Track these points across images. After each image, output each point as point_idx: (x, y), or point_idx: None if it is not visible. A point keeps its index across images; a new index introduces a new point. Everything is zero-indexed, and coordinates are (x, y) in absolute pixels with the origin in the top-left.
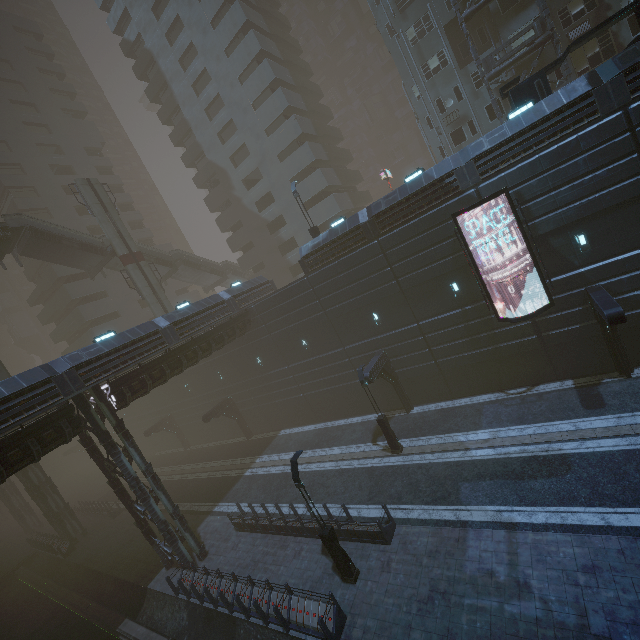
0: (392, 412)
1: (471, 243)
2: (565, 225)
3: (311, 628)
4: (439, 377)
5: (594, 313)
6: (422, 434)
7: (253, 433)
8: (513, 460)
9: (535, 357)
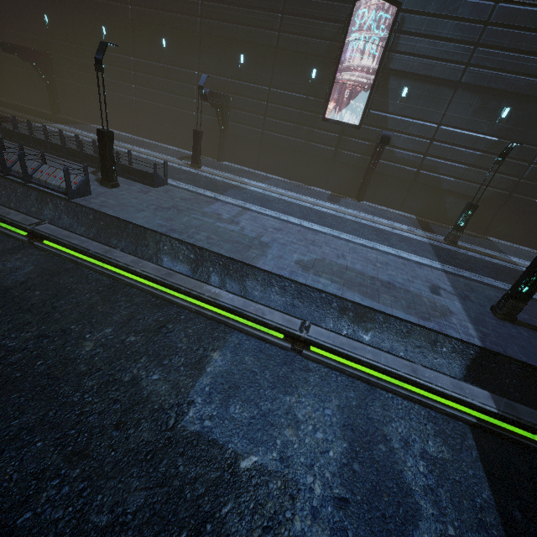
0: (206, 156)
1: (349, 40)
2: (406, 72)
3: (53, 185)
4: (257, 147)
5: (373, 150)
6: (221, 170)
7: (61, 113)
8: (271, 196)
9: (323, 165)
